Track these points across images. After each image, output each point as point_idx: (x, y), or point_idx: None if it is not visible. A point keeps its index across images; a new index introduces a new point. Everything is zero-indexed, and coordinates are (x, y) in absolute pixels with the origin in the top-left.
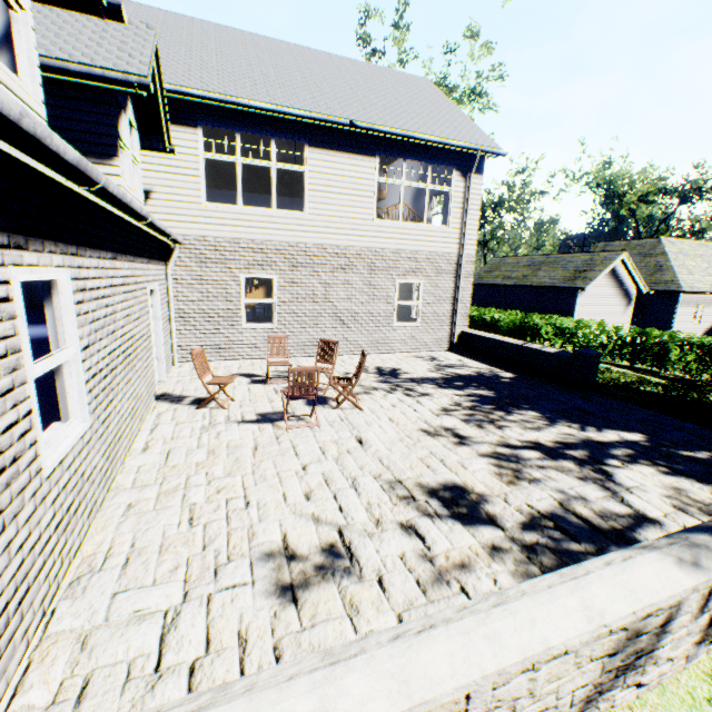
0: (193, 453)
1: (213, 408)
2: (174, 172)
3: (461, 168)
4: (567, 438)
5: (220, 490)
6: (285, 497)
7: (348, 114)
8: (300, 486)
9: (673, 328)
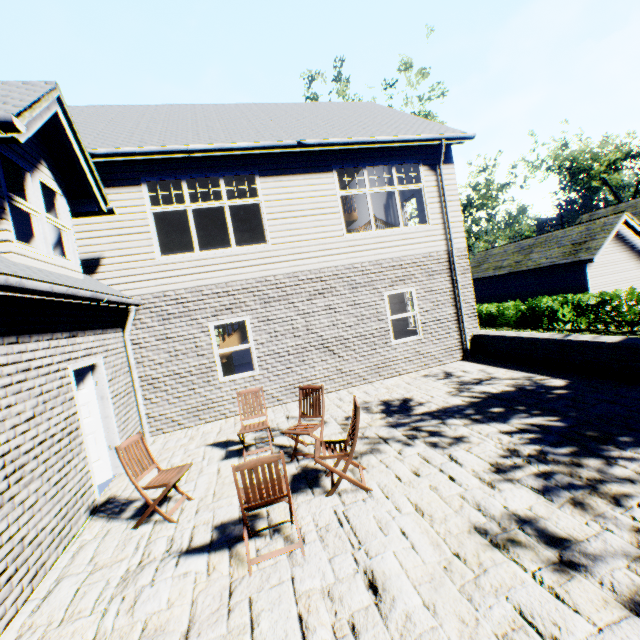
0: None
1: (156, 523)
2: (122, 234)
3: (427, 162)
4: None
5: None
6: None
7: (295, 137)
8: None
9: None
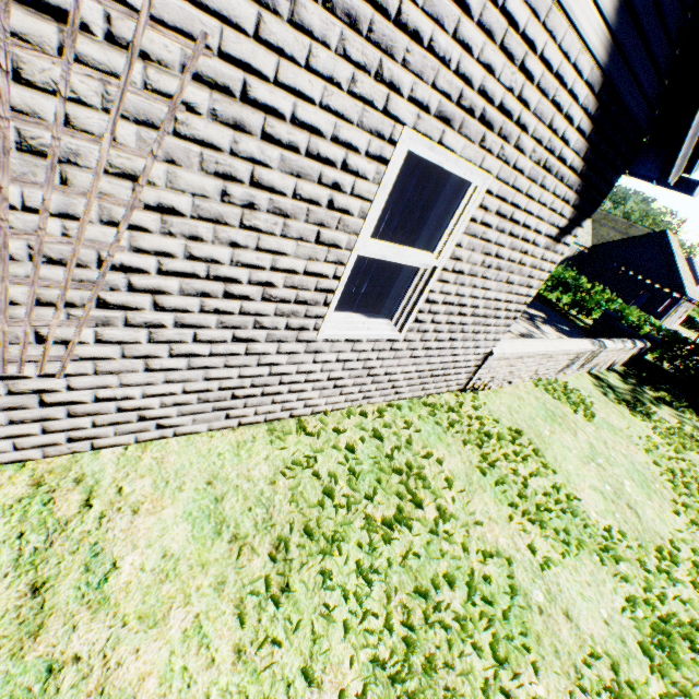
0: None
1: None
2: None
3: None
4: None
5: None
6: None
7: None
8: None
9: None
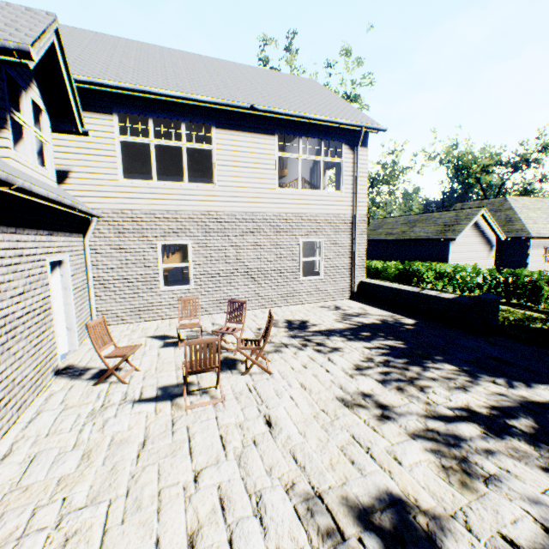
0: (61, 459)
1: (112, 383)
2: (91, 154)
3: (349, 142)
4: (500, 400)
5: (70, 537)
6: (158, 548)
7: (249, 100)
8: (185, 519)
9: (528, 267)
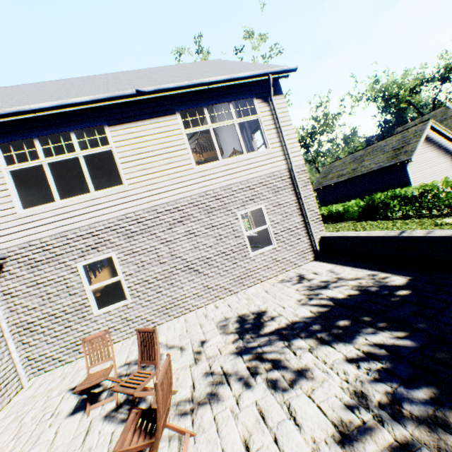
0: None
1: None
2: None
3: (260, 95)
4: None
5: None
6: None
7: (138, 87)
8: None
9: None
